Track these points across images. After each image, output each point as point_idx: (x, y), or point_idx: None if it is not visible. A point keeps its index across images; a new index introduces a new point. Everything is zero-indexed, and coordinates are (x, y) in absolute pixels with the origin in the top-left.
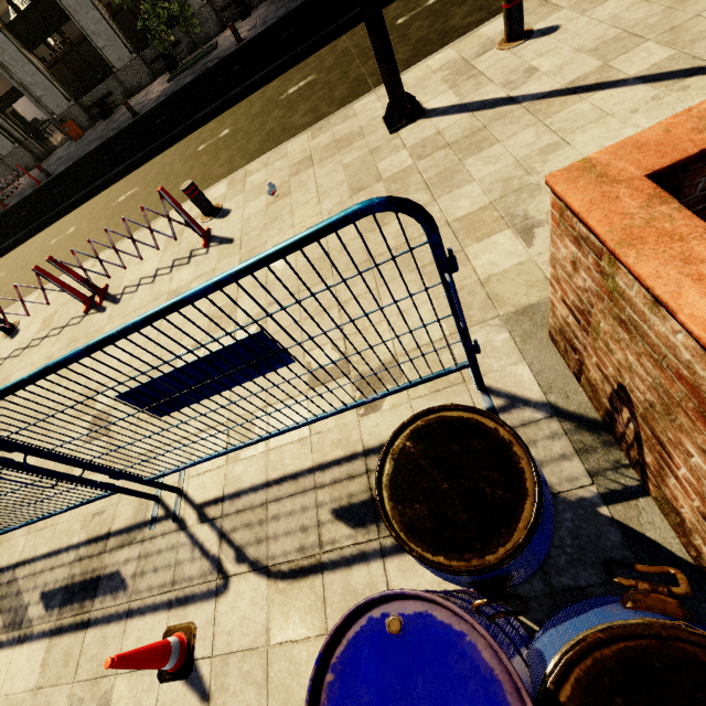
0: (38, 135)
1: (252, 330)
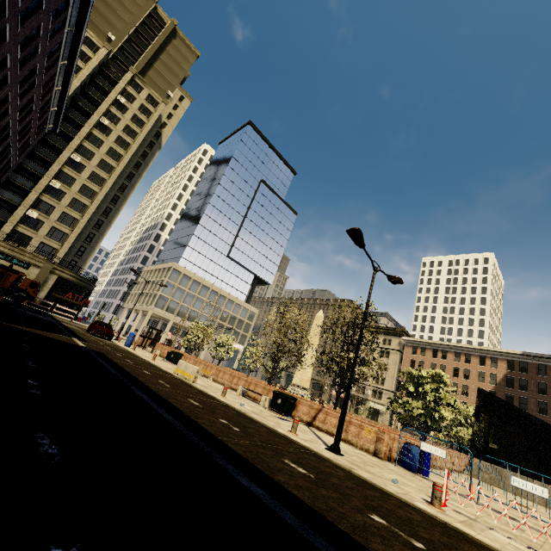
0: None
1: None
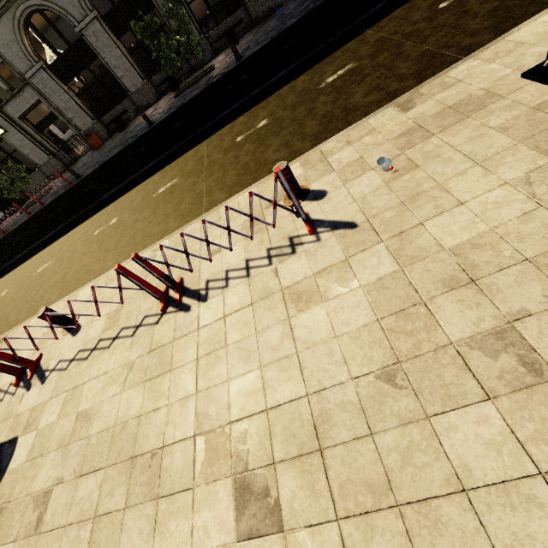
0: (67, 148)
1: (507, 362)
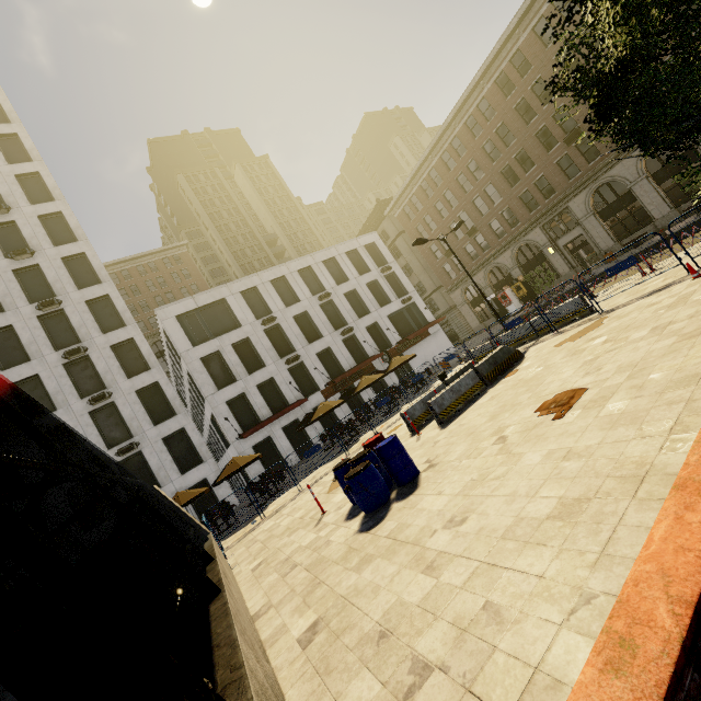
0: (584, 264)
1: None
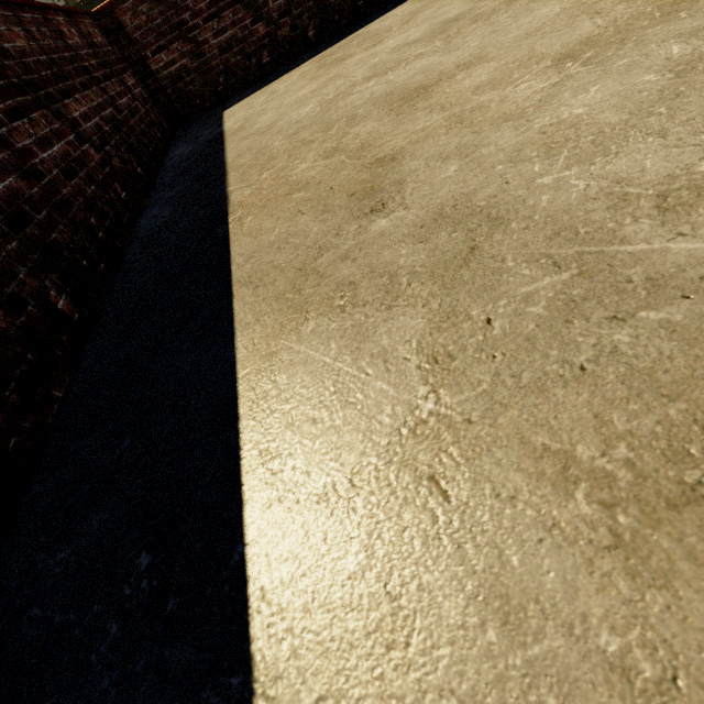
0: None
1: None
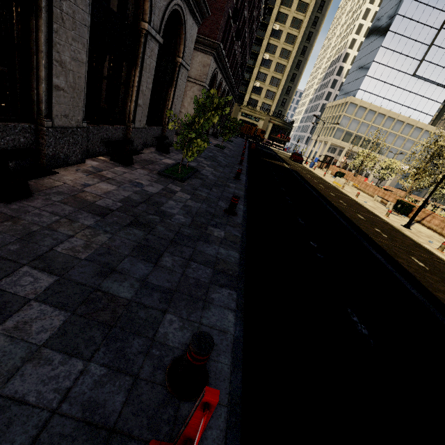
0: None
1: None
